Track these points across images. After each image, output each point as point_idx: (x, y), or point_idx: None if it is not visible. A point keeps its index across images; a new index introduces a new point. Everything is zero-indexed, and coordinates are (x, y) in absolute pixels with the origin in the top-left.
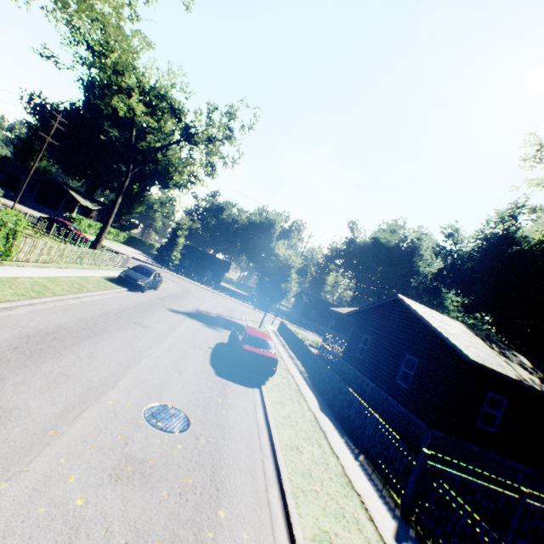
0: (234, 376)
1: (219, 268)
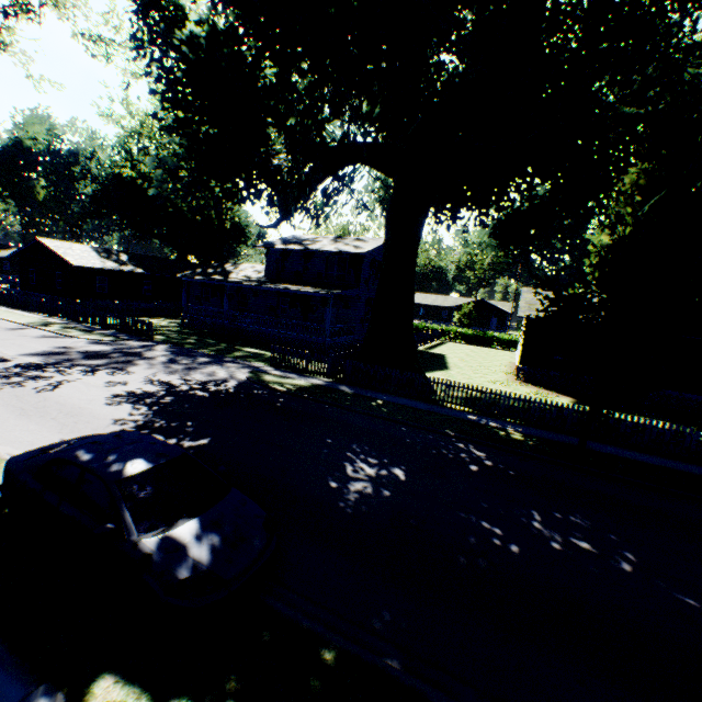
0: None
1: None
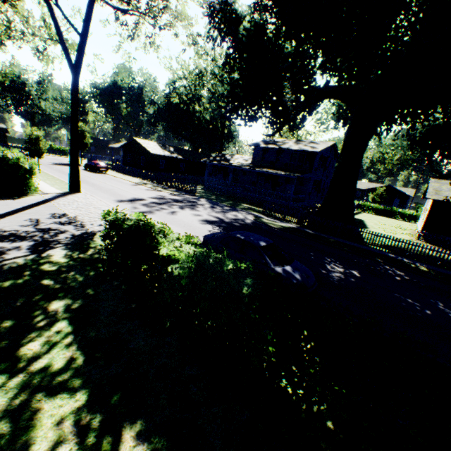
0: (99, 173)
1: (0, 131)
